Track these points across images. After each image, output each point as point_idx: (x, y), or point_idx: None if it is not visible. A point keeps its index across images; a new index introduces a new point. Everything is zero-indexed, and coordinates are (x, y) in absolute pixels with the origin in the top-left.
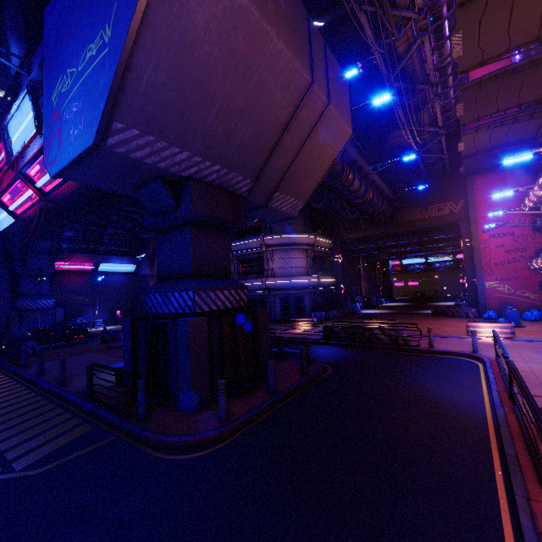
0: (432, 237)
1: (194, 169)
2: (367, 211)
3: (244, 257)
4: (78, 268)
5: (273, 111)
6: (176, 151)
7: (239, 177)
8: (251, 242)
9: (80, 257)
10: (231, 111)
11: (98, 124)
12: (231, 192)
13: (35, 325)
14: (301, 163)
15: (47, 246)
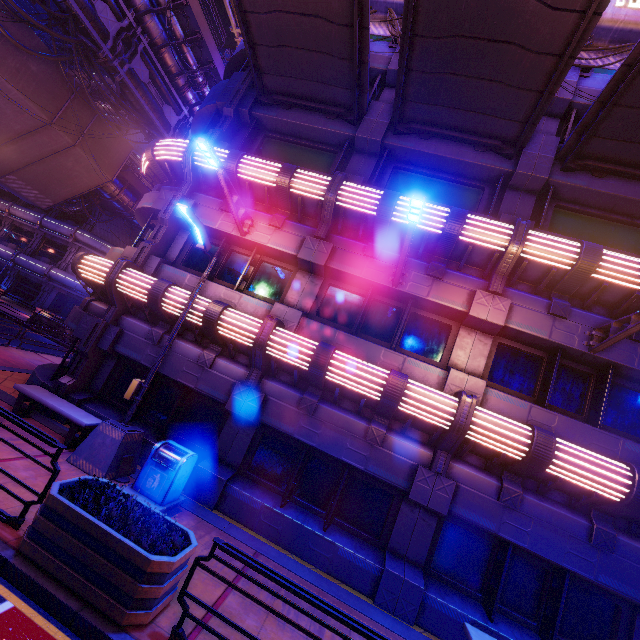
0: None
1: None
2: None
3: (52, 238)
4: None
5: (5, 119)
6: None
7: None
8: (64, 228)
9: None
10: None
11: None
12: None
13: None
14: (45, 169)
15: None
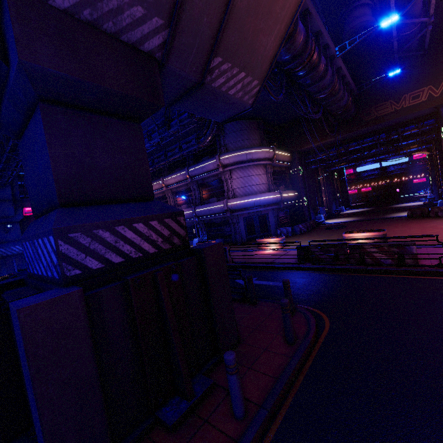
0: (401, 134)
1: None
2: (329, 111)
3: (203, 181)
4: None
5: None
6: None
7: (135, 8)
8: (208, 165)
9: None
10: None
11: None
12: (129, 45)
13: (12, 270)
14: None
15: (8, 194)
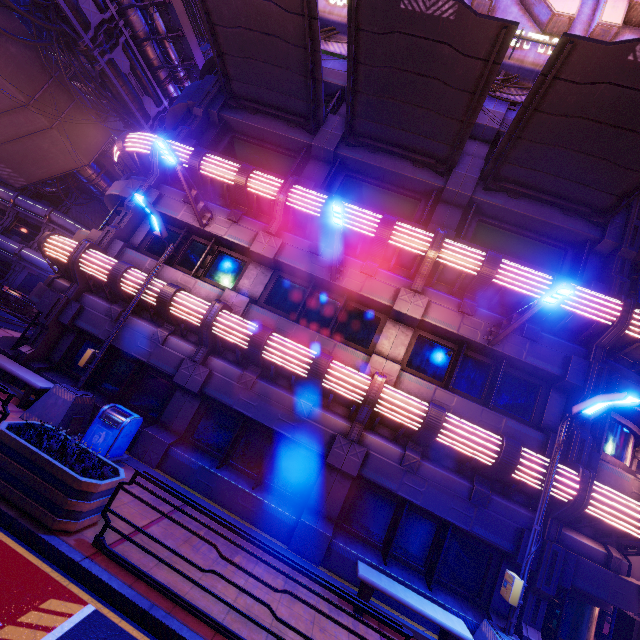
0: None
1: None
2: None
3: (26, 217)
4: None
5: None
6: None
7: None
8: (39, 208)
9: None
10: None
11: None
12: None
13: None
14: (20, 149)
15: None
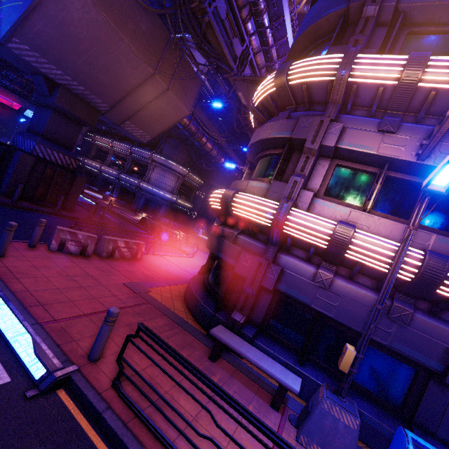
0: None
1: (65, 82)
2: (223, 171)
3: (137, 160)
4: (7, 102)
5: (126, 76)
6: (54, 67)
7: (99, 100)
8: (145, 153)
9: (11, 96)
10: (94, 64)
11: (4, 34)
12: (92, 106)
13: None
14: (148, 113)
15: None
